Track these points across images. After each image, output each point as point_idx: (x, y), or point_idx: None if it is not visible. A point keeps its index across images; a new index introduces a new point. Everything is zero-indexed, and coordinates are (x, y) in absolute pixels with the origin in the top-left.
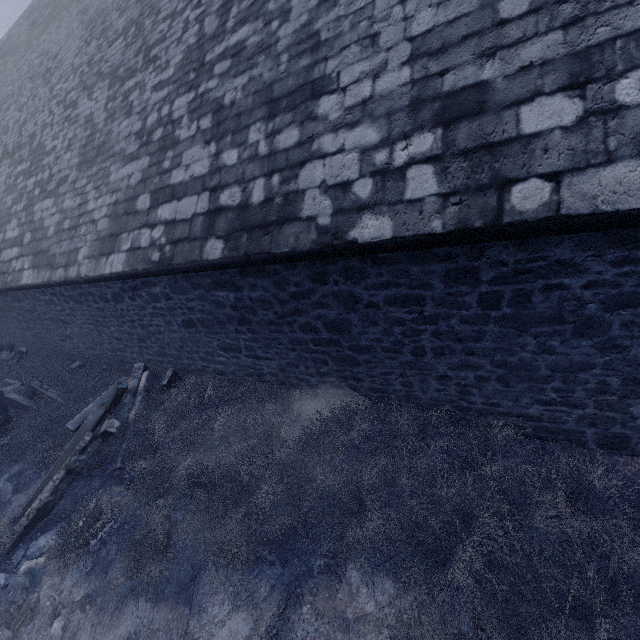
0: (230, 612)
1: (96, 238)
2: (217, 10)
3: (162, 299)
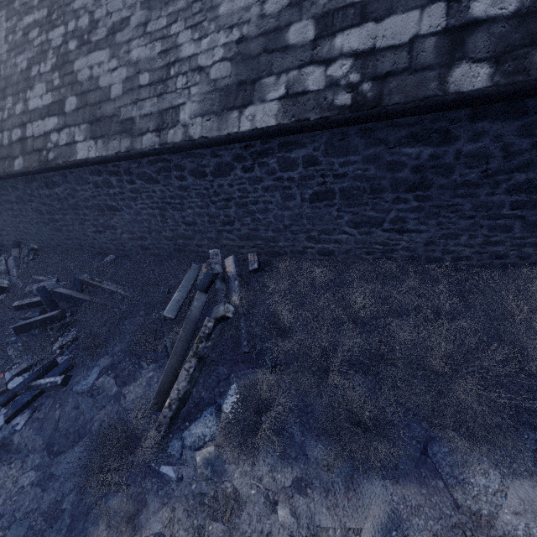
0: (503, 481)
1: (210, 89)
2: None
3: (299, 166)
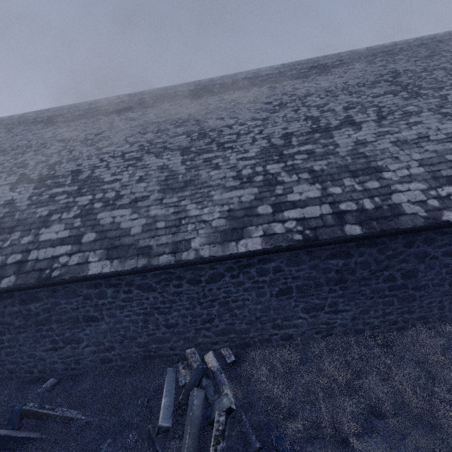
0: None
1: (213, 231)
2: (279, 137)
3: (270, 272)
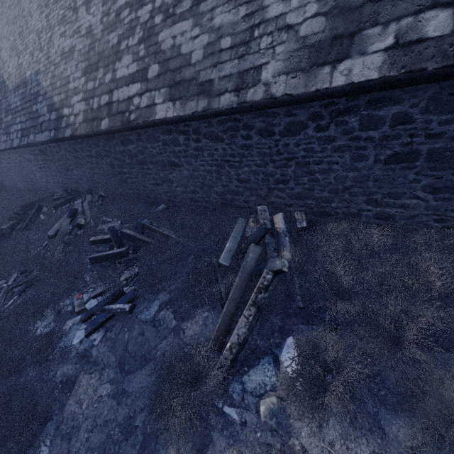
0: None
1: (298, 47)
2: None
3: (385, 124)
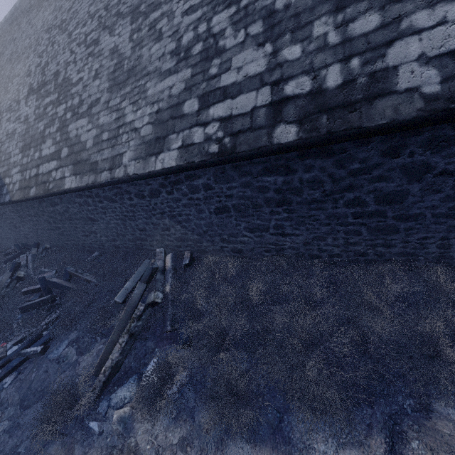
0: (336, 450)
1: (140, 142)
2: None
3: (201, 190)
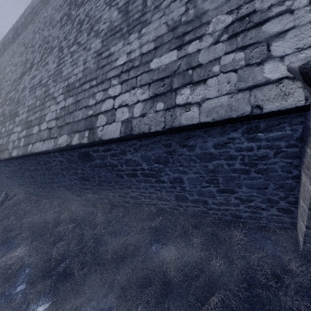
0: None
1: None
2: (12, 84)
3: None
